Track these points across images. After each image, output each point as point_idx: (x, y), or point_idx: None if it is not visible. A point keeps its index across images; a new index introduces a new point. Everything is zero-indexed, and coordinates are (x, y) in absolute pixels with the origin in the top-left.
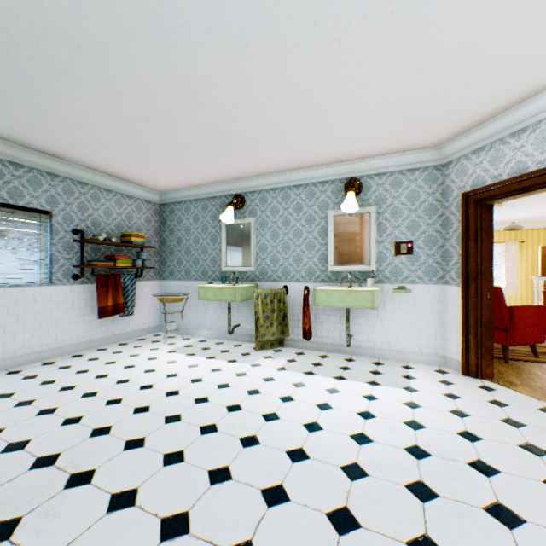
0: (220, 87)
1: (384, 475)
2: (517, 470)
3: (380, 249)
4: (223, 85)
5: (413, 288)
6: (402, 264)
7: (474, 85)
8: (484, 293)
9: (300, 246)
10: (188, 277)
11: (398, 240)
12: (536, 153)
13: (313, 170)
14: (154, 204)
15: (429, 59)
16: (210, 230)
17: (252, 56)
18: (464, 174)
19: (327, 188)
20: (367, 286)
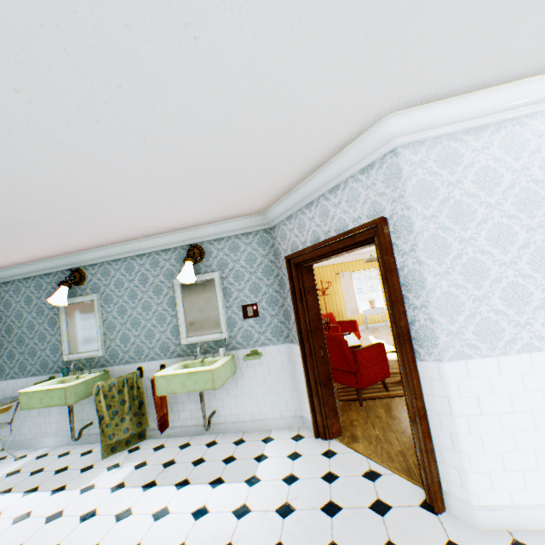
0: None
1: None
2: None
3: (230, 314)
4: None
5: (265, 351)
6: (251, 327)
7: (249, 171)
8: (318, 351)
9: (151, 320)
10: (23, 373)
11: (245, 303)
12: (322, 224)
13: (153, 238)
14: None
15: (183, 155)
16: (47, 313)
17: None
18: (285, 238)
19: (171, 255)
20: (220, 356)
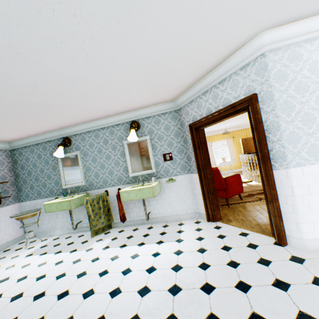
0: (14, 78)
1: (152, 318)
2: (224, 283)
3: (156, 159)
4: (16, 77)
5: (177, 178)
6: (168, 165)
7: (176, 71)
8: (208, 176)
9: (111, 164)
10: (40, 197)
11: (164, 152)
12: (213, 103)
13: (110, 118)
14: (5, 150)
15: (144, 60)
16: (51, 163)
17: (27, 60)
18: (188, 114)
19: (120, 127)
20: (152, 182)
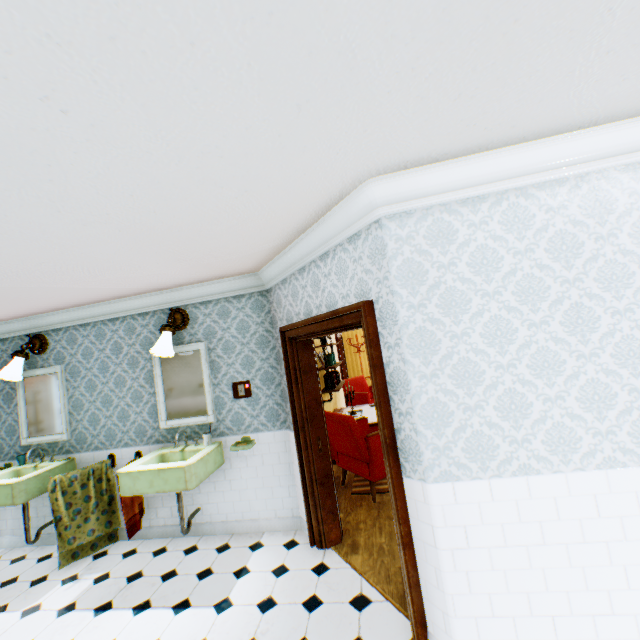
0: None
1: None
2: None
3: (218, 393)
4: None
5: (258, 438)
6: (243, 408)
7: (217, 235)
8: (314, 443)
9: (126, 398)
10: None
11: (236, 380)
12: (314, 295)
13: (127, 300)
14: None
15: (119, 223)
16: (2, 386)
17: None
18: (281, 305)
19: (149, 320)
20: (204, 444)
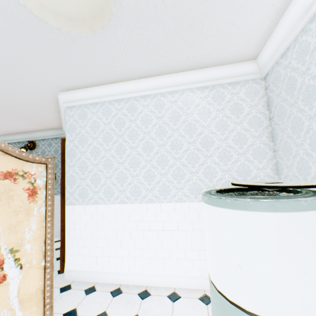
0: None
1: None
2: None
3: None
4: None
5: (56, 197)
6: None
7: (23, 110)
8: None
9: None
10: None
11: None
12: None
13: (12, 136)
14: None
15: None
16: None
17: None
18: None
19: (21, 145)
20: None
